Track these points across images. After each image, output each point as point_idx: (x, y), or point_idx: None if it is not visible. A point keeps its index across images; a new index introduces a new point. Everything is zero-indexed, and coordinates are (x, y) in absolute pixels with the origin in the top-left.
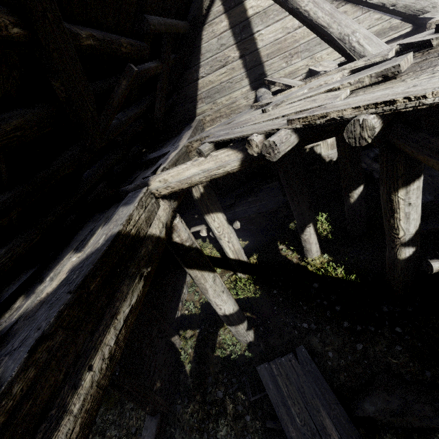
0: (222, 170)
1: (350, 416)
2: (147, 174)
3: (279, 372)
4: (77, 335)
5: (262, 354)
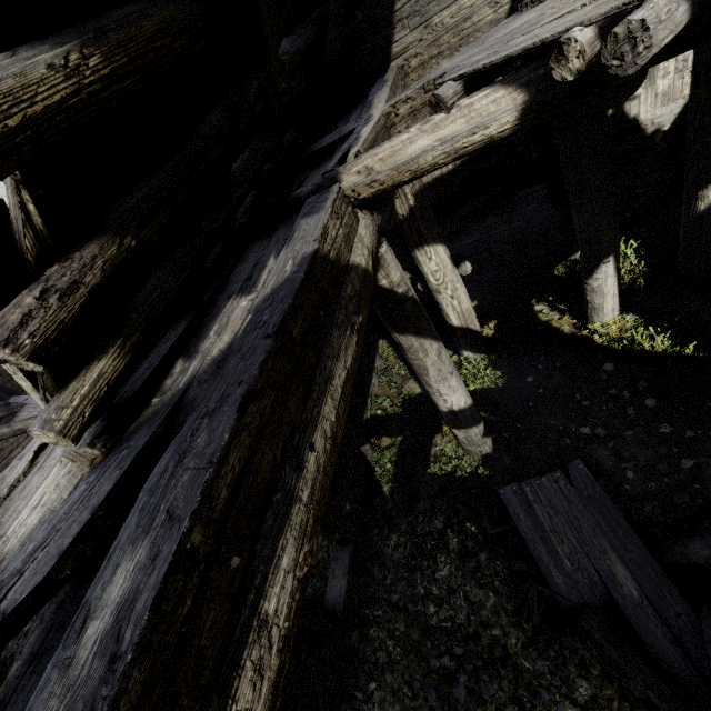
0: (480, 135)
1: (658, 562)
2: (329, 167)
3: (537, 497)
4: (287, 400)
5: (507, 472)
